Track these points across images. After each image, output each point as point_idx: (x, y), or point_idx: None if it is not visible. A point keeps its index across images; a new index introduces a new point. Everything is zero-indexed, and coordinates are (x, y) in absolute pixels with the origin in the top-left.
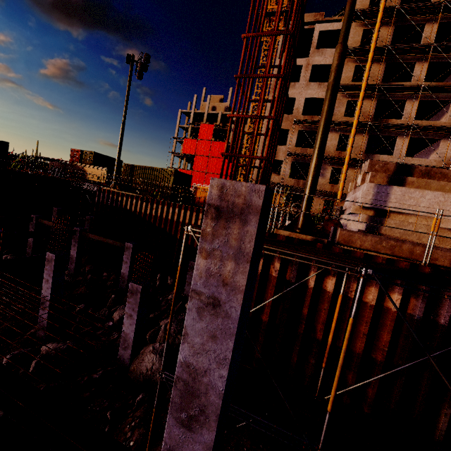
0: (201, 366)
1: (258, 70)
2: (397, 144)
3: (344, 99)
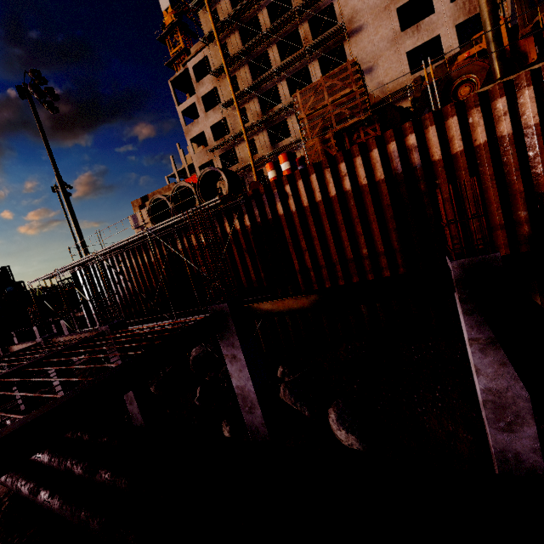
0: None
1: None
2: (289, 125)
3: (235, 112)
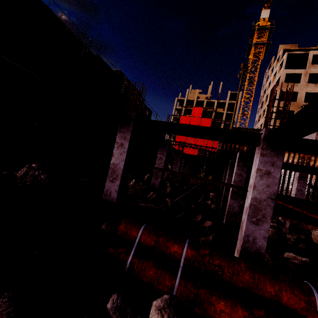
0: None
1: (248, 75)
2: None
3: None
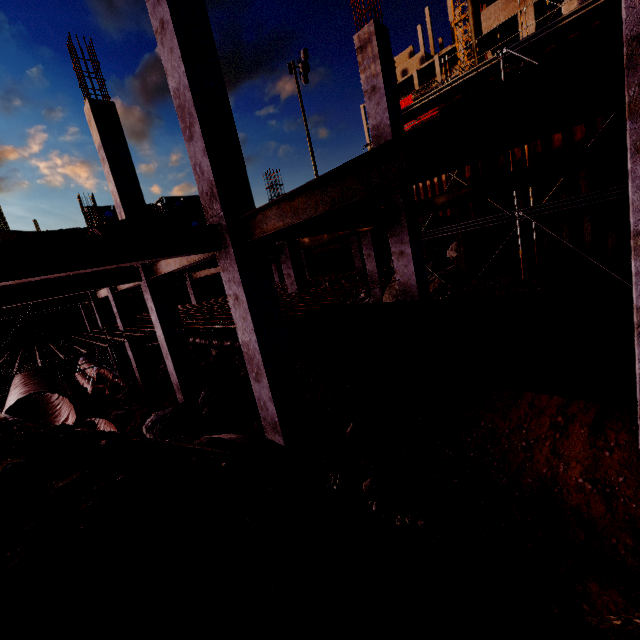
0: (378, 122)
1: None
2: None
3: None
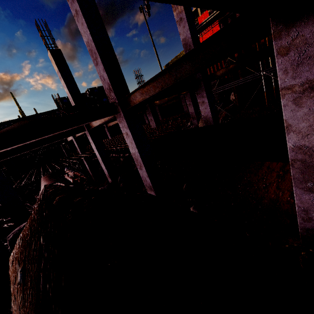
0: (185, 36)
1: None
2: None
3: None
